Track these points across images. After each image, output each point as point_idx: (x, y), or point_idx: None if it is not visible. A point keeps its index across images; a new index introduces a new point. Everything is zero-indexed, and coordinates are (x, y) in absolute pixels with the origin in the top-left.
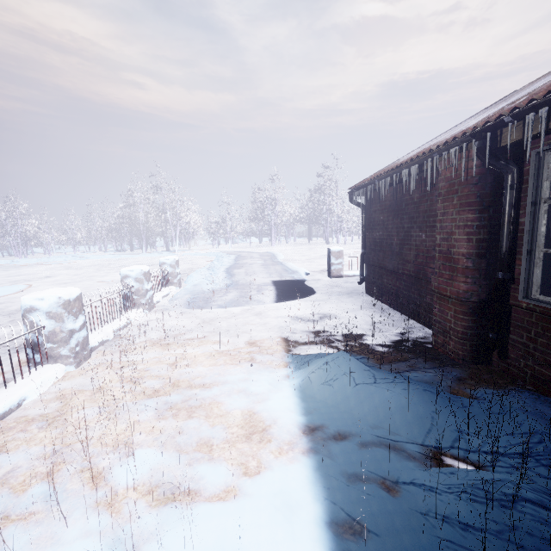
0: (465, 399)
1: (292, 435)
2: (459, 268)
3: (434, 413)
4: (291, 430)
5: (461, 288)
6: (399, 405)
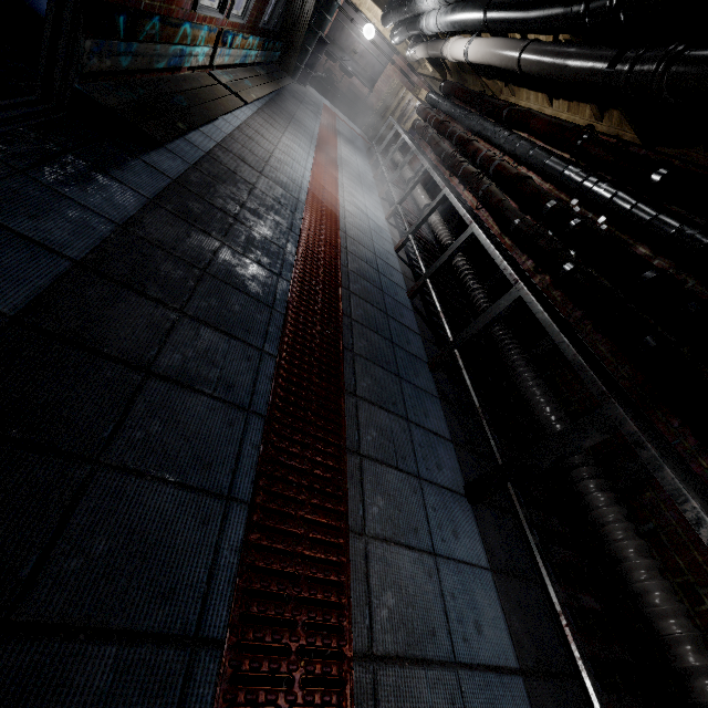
0: None
1: None
2: None
3: None
4: None
5: None
6: None
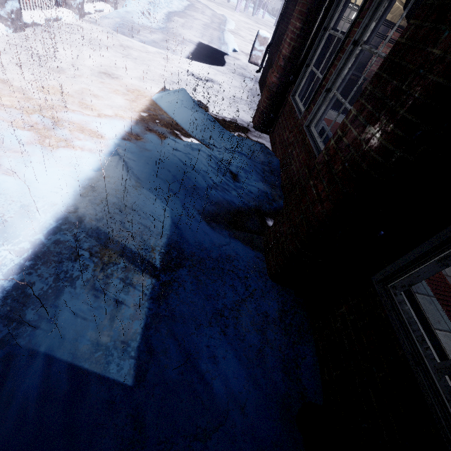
0: (227, 130)
1: (135, 111)
2: (278, 65)
3: (205, 127)
4: (136, 110)
5: (272, 80)
6: (193, 118)
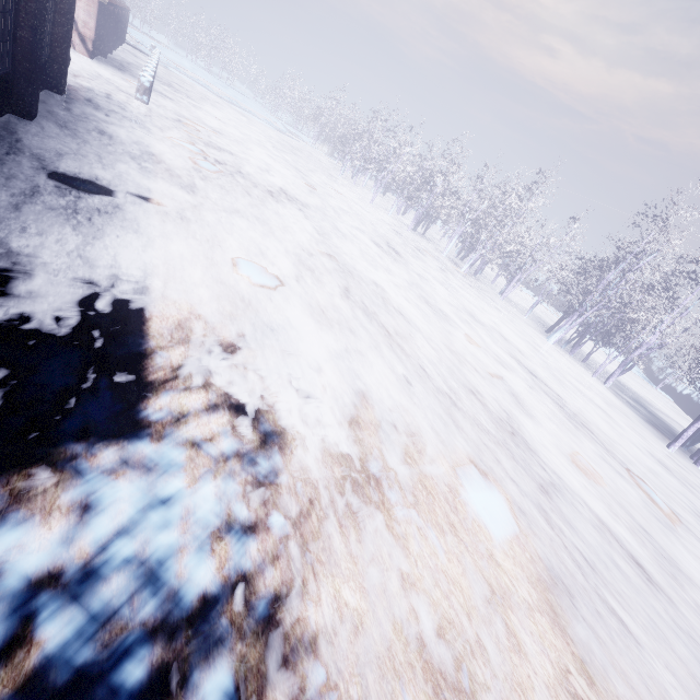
0: None
1: None
2: None
3: None
4: None
5: None
6: None
